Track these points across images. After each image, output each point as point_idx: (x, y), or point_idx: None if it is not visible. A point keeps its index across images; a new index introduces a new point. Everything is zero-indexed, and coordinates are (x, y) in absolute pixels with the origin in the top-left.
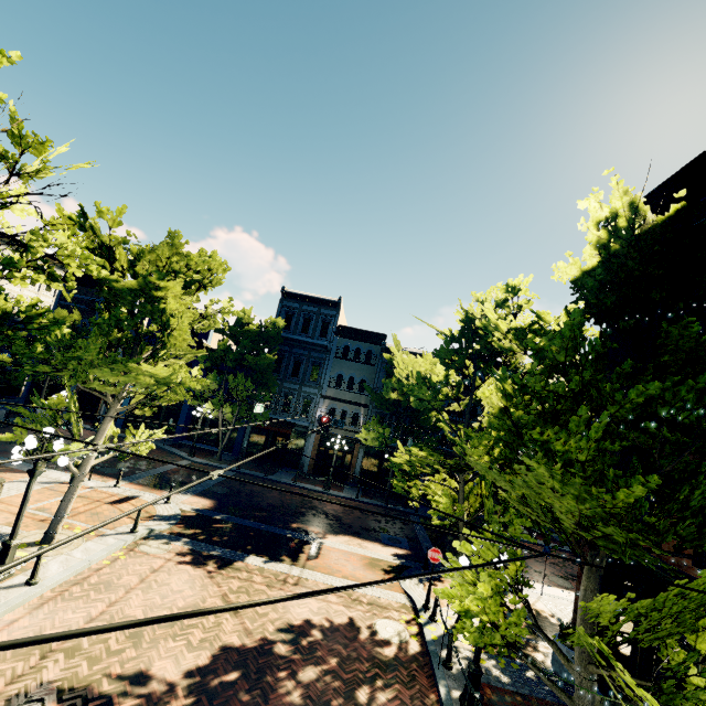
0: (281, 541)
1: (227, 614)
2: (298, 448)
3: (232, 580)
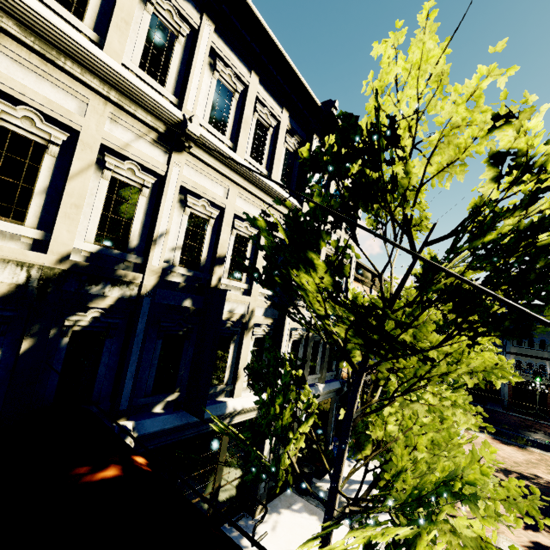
0: (539, 443)
1: (548, 467)
2: (494, 388)
3: (533, 455)
